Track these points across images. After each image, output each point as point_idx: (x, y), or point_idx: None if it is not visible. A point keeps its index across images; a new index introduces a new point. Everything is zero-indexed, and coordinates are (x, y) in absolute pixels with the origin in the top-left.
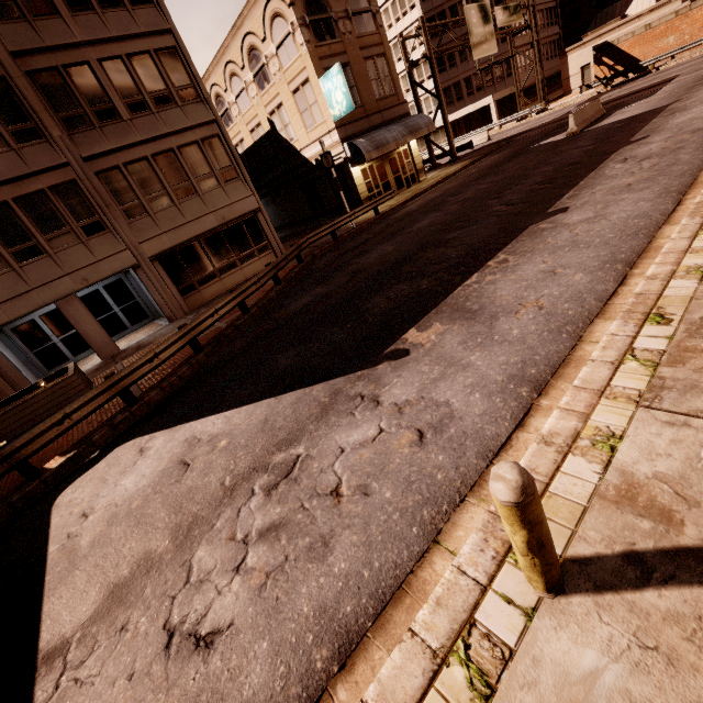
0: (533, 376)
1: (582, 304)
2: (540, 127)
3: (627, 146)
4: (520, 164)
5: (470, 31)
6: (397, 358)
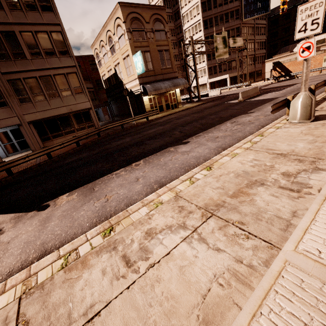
0: (46, 247)
1: (117, 205)
2: (238, 94)
3: (243, 115)
4: (210, 110)
5: (216, 46)
6: (39, 210)
